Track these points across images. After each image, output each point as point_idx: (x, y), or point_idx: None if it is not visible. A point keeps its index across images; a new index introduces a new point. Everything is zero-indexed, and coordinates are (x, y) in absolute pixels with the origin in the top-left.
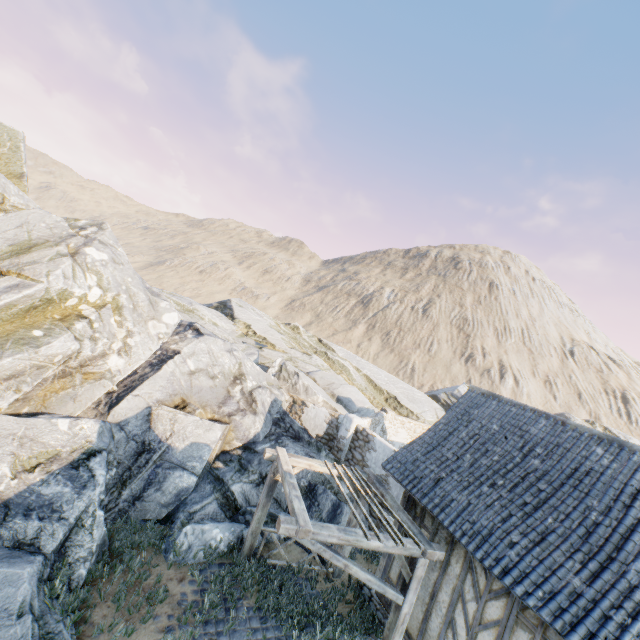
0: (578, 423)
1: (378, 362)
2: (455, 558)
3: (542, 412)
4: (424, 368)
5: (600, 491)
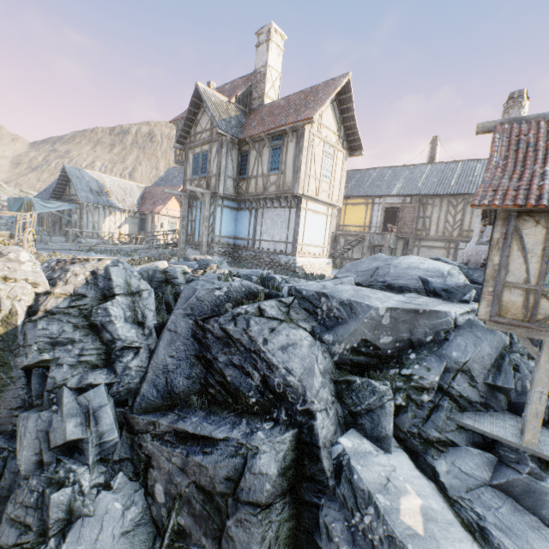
0: None
1: None
2: None
3: None
4: None
5: None
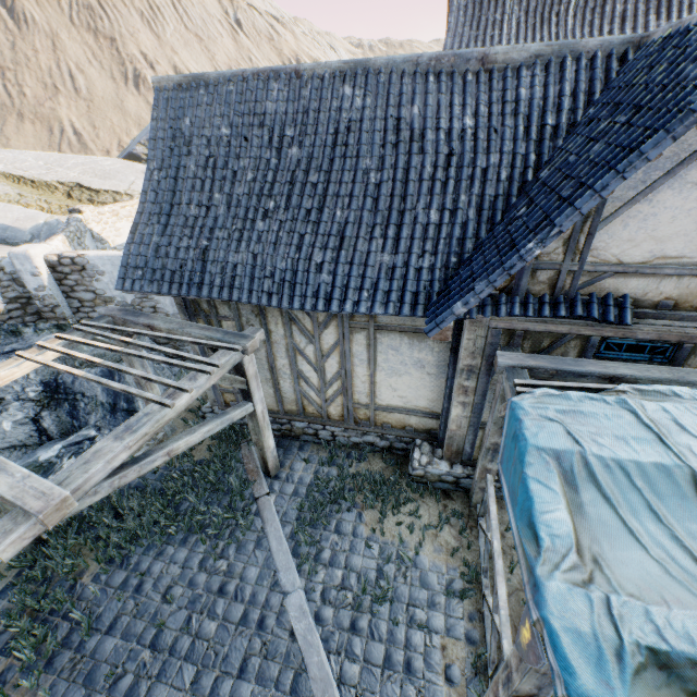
0: (314, 63)
1: (17, 148)
2: (273, 323)
3: (268, 71)
4: (92, 124)
5: (368, 145)
